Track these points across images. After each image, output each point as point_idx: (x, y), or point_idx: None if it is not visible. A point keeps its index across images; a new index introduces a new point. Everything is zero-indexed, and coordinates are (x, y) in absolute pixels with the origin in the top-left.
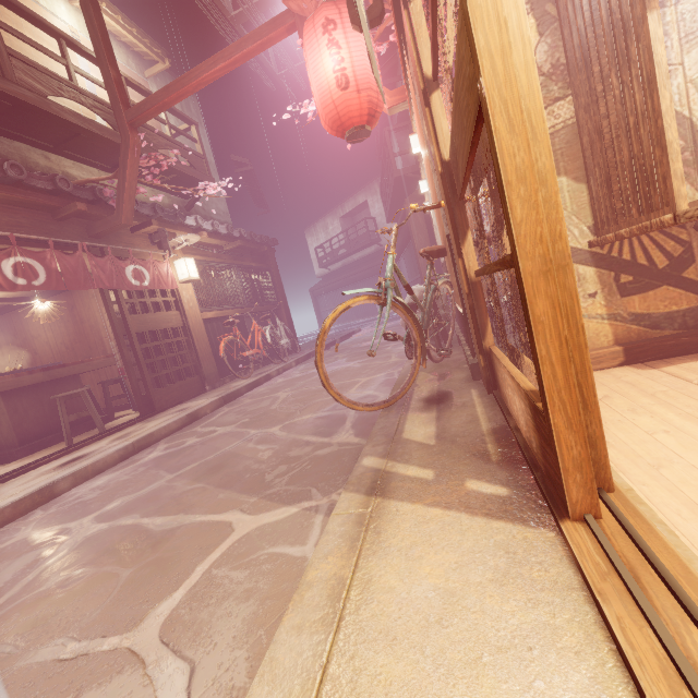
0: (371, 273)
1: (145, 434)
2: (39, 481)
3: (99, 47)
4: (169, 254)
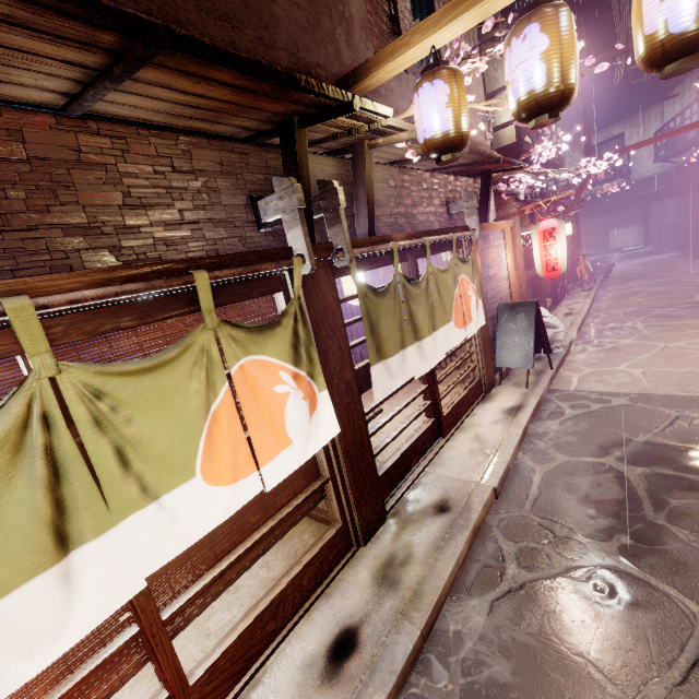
0: (612, 208)
1: (587, 309)
2: (575, 317)
3: (587, 128)
4: (564, 222)
